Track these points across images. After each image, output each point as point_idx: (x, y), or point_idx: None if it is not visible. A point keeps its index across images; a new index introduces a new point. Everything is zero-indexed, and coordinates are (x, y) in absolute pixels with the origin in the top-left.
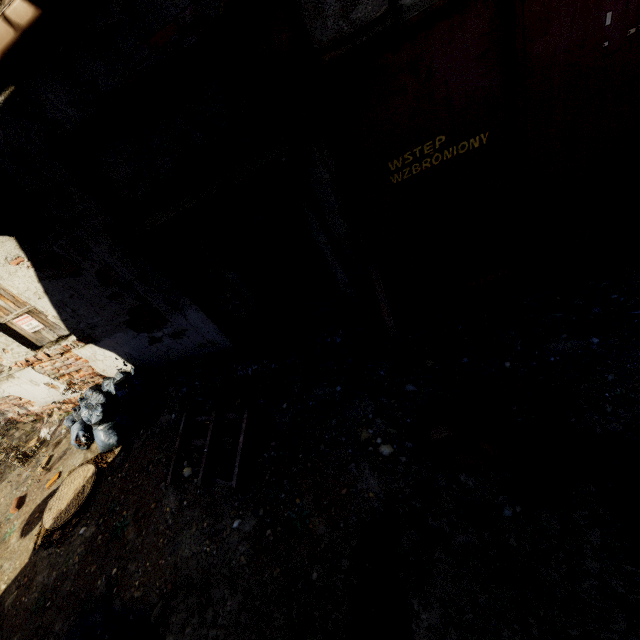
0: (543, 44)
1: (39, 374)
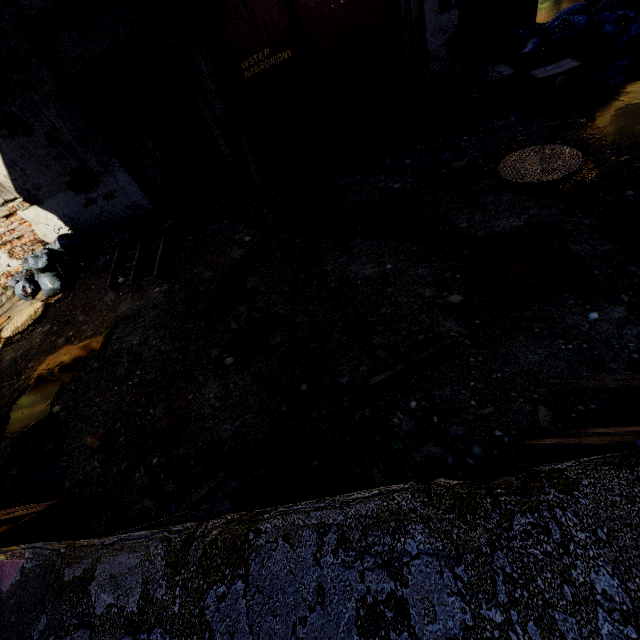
0: (304, 2)
1: None
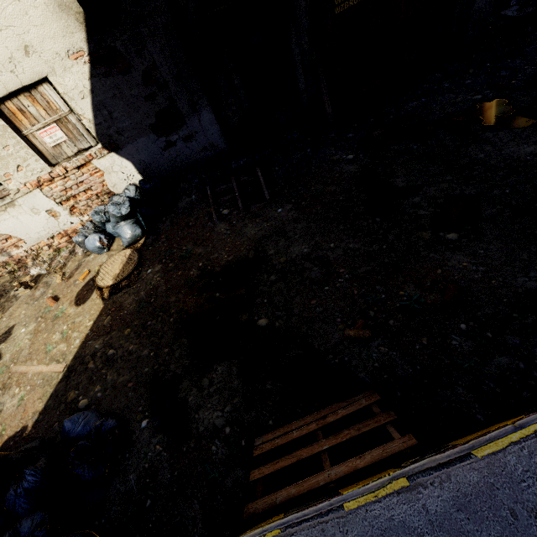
0: None
1: (45, 198)
